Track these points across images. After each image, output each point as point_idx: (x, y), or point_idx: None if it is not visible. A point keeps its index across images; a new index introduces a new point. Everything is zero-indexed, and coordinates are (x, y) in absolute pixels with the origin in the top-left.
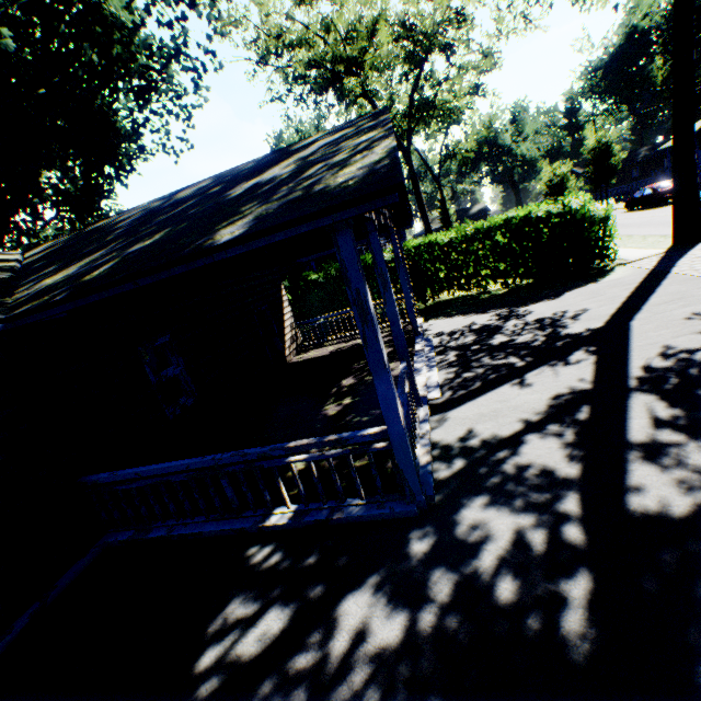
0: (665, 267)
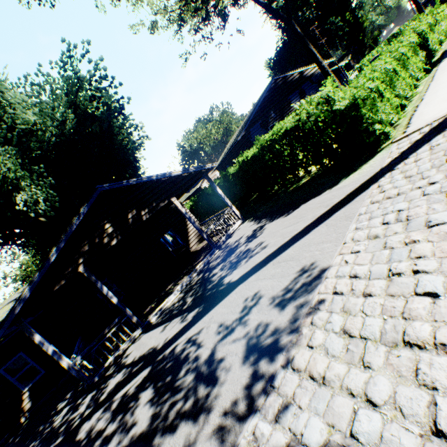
0: (386, 170)
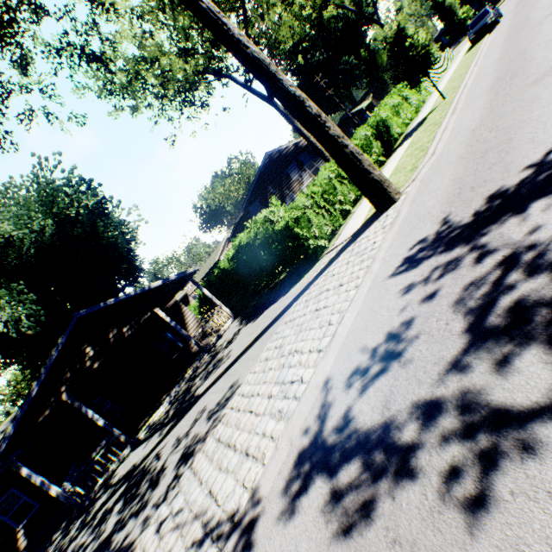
0: (307, 287)
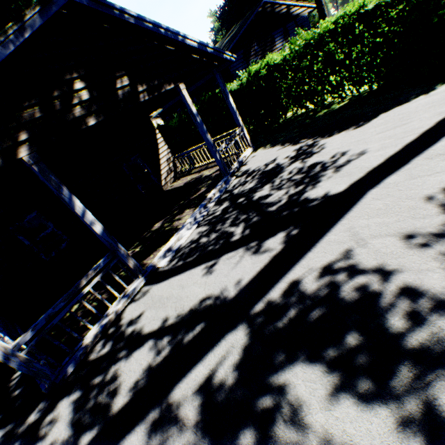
0: None
